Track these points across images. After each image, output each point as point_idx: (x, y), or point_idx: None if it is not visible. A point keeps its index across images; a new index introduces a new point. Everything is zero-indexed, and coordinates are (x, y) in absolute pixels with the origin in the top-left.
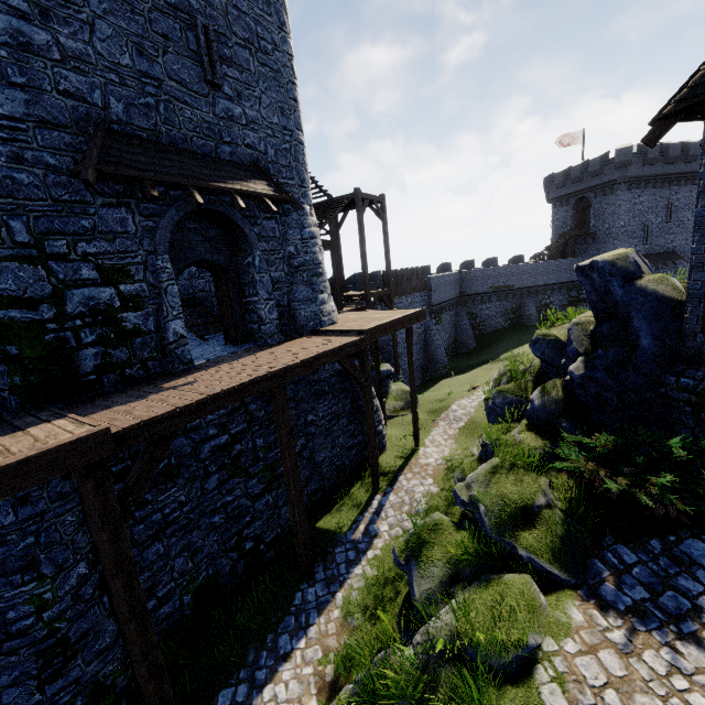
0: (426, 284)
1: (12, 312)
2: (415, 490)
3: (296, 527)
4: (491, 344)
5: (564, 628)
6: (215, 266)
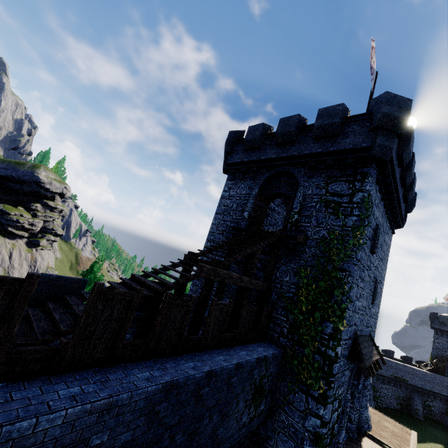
0: None
1: (323, 429)
2: None
3: None
4: None
5: None
6: None
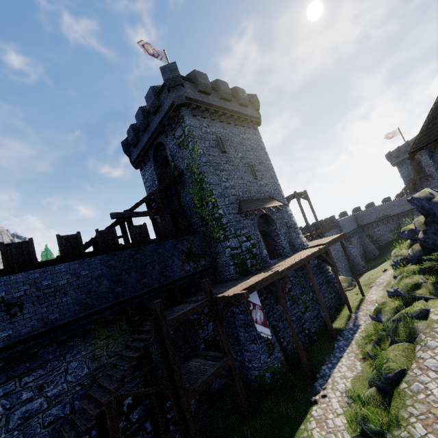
0: (337, 224)
1: (234, 251)
2: (370, 308)
3: (325, 317)
4: (389, 249)
5: (436, 306)
6: (264, 232)
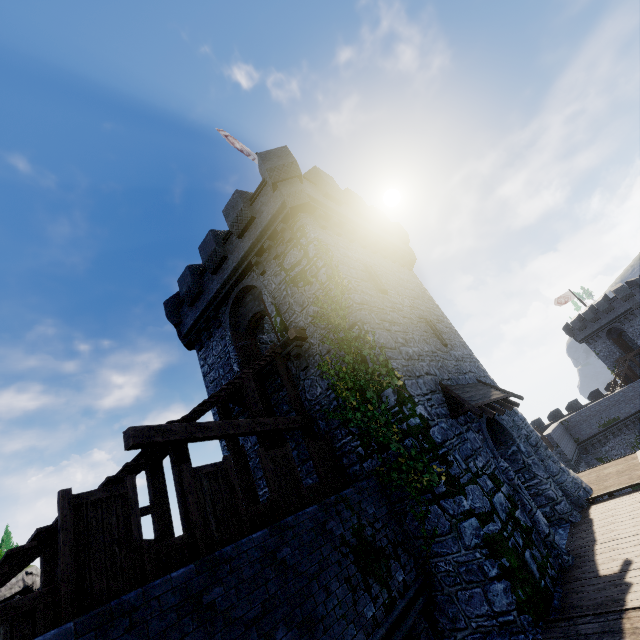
0: (550, 442)
1: (489, 526)
2: None
3: None
4: None
5: None
6: None
